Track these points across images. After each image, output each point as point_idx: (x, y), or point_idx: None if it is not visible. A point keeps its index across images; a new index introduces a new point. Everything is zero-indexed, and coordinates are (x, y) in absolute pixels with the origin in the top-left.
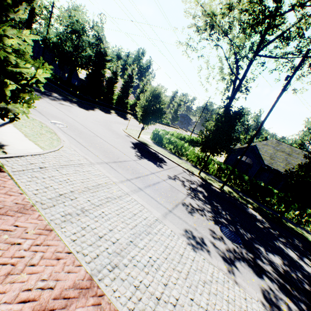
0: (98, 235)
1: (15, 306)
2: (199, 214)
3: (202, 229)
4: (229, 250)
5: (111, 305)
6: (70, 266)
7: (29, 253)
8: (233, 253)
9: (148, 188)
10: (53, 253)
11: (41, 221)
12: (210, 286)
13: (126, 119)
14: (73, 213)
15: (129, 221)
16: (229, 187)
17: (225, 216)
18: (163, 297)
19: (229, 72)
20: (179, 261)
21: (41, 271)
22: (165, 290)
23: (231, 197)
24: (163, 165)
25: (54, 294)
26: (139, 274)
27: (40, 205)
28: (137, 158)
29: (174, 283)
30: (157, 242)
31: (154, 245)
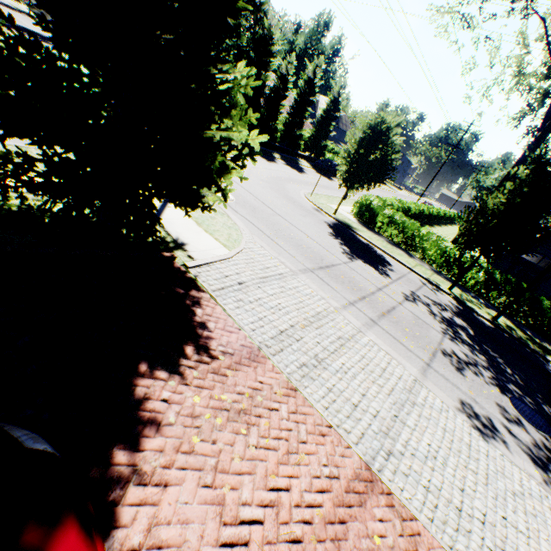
0: (352, 402)
1: (316, 496)
2: (472, 372)
3: (484, 402)
4: (535, 442)
5: (405, 509)
6: (339, 447)
7: (293, 425)
8: (542, 449)
9: (383, 320)
10: (314, 427)
11: (279, 376)
12: (523, 502)
13: (301, 172)
14: (308, 364)
15: (382, 382)
16: (505, 318)
17: (513, 378)
18: (463, 507)
19: (542, 73)
20: (468, 455)
21: (315, 451)
22: (464, 498)
23: (512, 338)
24: (388, 271)
25: (342, 485)
26: (423, 469)
27: (266, 349)
28: (347, 258)
29: (472, 489)
30: (430, 421)
31: (428, 425)
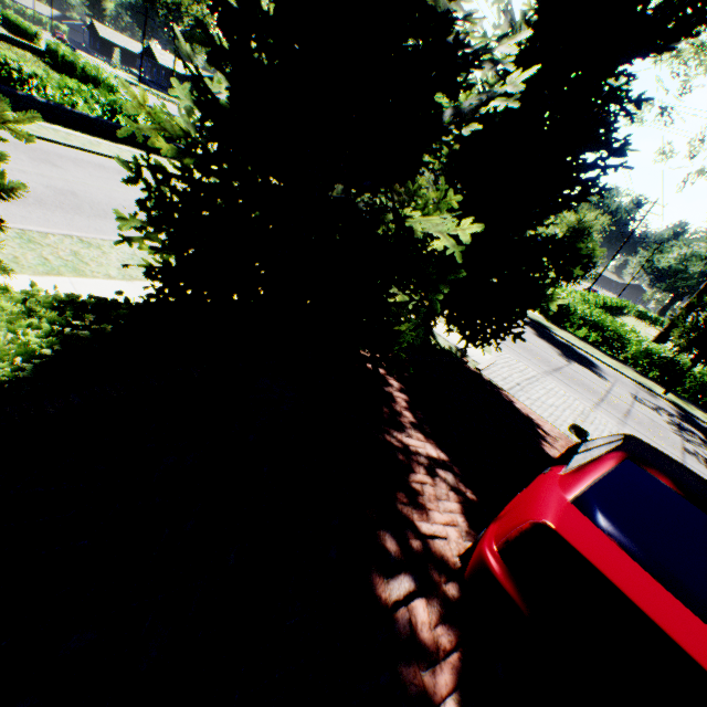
0: None
1: None
2: None
3: None
4: None
5: None
6: None
7: None
8: None
9: (628, 421)
10: None
11: None
12: None
13: None
14: None
15: None
16: None
17: None
18: None
19: None
20: None
21: None
22: None
23: None
24: (602, 374)
25: None
26: None
27: (571, 437)
28: (564, 361)
29: None
30: None
31: None
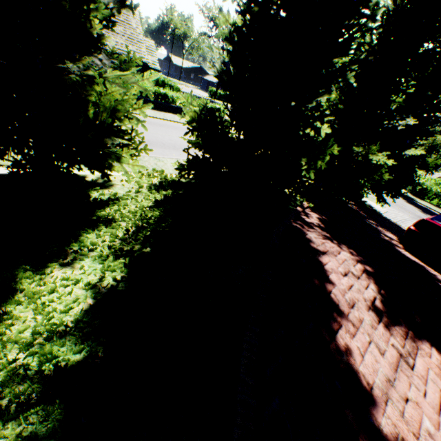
0: None
1: None
2: None
3: None
4: None
5: None
6: None
7: None
8: None
9: None
10: None
11: None
12: None
13: None
14: None
15: None
16: None
17: None
18: None
19: None
20: None
21: None
22: None
23: None
24: None
25: None
26: None
27: None
28: (423, 214)
29: None
30: None
31: None
